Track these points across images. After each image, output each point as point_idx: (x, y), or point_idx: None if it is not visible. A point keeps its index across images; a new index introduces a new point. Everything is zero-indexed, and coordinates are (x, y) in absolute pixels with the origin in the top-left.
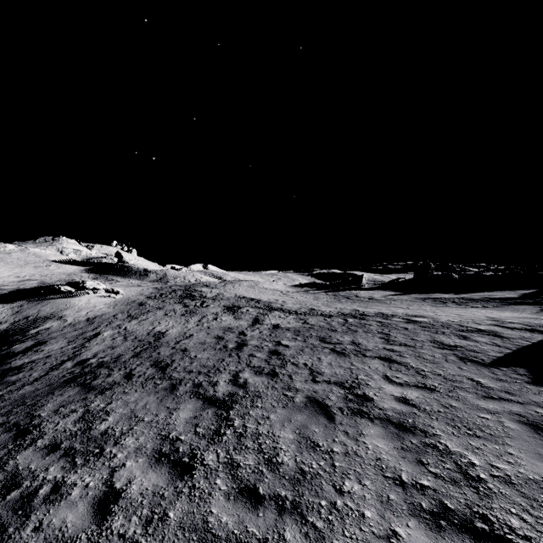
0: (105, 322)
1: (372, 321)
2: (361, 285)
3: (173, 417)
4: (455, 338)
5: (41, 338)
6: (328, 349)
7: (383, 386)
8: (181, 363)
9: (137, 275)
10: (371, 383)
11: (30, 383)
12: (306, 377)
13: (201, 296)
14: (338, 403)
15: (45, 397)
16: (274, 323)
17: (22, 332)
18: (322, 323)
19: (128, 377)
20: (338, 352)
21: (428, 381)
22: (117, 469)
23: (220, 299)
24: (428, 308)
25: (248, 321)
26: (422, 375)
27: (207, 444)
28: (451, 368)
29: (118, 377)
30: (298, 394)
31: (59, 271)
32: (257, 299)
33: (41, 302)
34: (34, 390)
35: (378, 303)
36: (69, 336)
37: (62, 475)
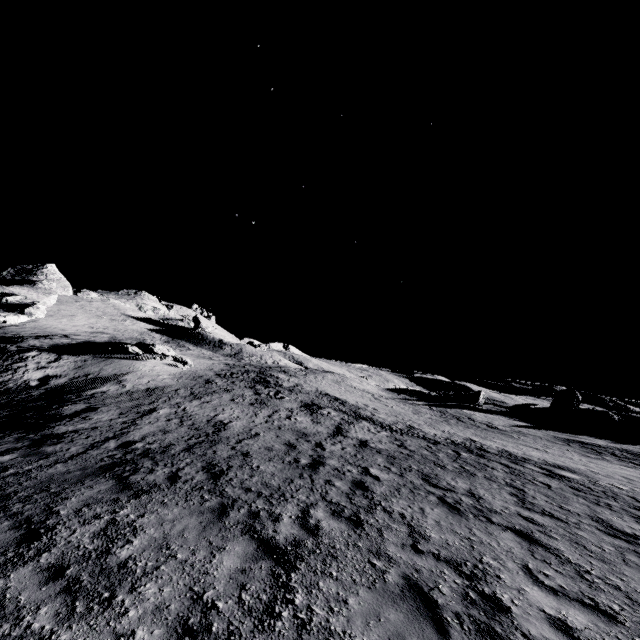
0: (164, 397)
1: (495, 463)
2: (477, 404)
3: (214, 561)
4: (630, 521)
5: (93, 403)
6: (435, 496)
7: (525, 587)
8: (238, 473)
9: (211, 345)
10: (504, 577)
11: (64, 460)
12: (404, 540)
13: (276, 384)
14: (454, 603)
15: (73, 486)
16: (361, 438)
17: (78, 391)
18: (425, 452)
19: (172, 480)
20: (449, 505)
21: (601, 596)
22: (122, 639)
23: (297, 392)
24: (575, 457)
25: (328, 428)
26: (587, 581)
27: (252, 628)
28: (636, 579)
29: (161, 476)
30: (391, 567)
31: (133, 327)
32: (342, 399)
33: (106, 360)
34: (65, 472)
35: (501, 435)
36: (123, 406)
37: (51, 627)
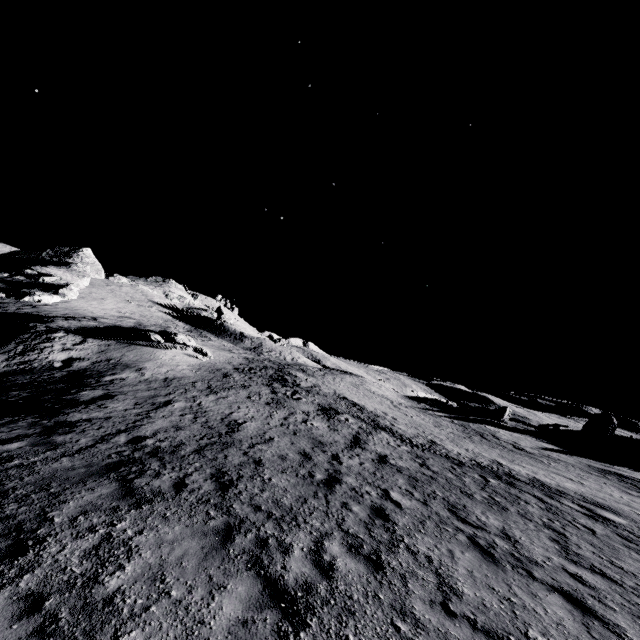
0: (181, 389)
1: (528, 495)
2: (501, 421)
3: (212, 605)
4: None
5: (111, 390)
6: (465, 535)
7: None
8: (248, 486)
9: (232, 337)
10: None
11: (71, 453)
12: (432, 594)
13: (294, 383)
14: None
15: (74, 486)
16: (380, 452)
17: (98, 375)
18: (450, 474)
19: (178, 488)
20: (481, 549)
21: None
22: None
23: (315, 393)
24: (615, 493)
25: (345, 437)
26: None
27: None
28: None
29: (167, 481)
30: (418, 634)
31: (159, 314)
32: (360, 405)
33: (129, 346)
34: (69, 468)
35: (530, 458)
36: (140, 396)
37: None
